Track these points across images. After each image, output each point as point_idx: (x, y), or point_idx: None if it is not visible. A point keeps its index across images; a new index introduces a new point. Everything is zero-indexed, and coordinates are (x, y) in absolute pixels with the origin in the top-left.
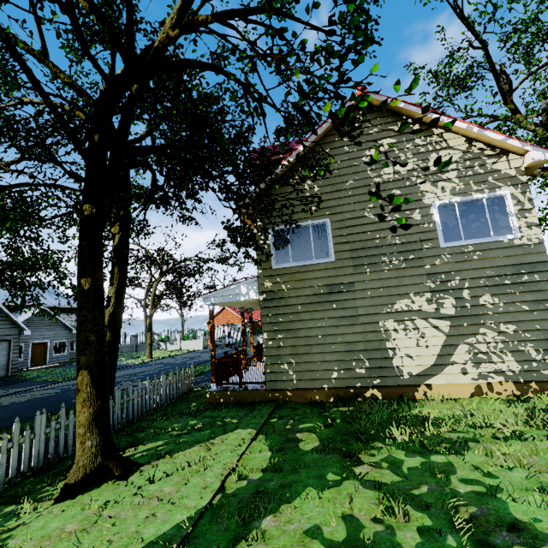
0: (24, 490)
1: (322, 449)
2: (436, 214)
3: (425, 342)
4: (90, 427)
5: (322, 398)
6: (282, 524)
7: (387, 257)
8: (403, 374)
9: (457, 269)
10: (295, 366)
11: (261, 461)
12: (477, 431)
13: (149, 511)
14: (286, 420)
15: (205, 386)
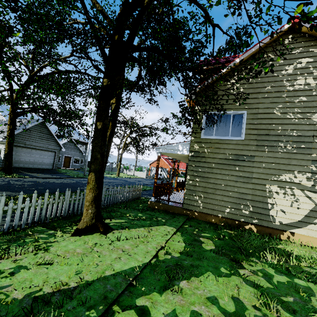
0: (58, 225)
1: (216, 251)
2: None
3: (298, 205)
4: (91, 203)
5: (216, 221)
6: (193, 288)
7: (283, 143)
8: (275, 221)
9: None
10: (203, 199)
11: (179, 247)
12: None
13: (117, 255)
14: (193, 228)
15: (146, 197)
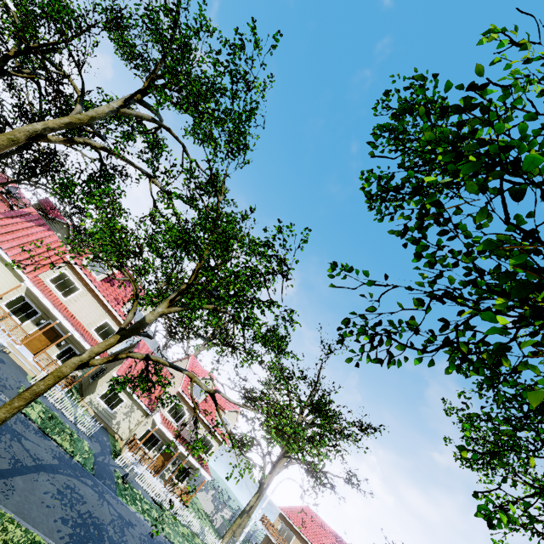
0: None
1: None
2: None
3: None
4: None
5: None
6: None
7: None
8: None
9: None
10: None
11: None
12: None
13: None
14: None
15: None
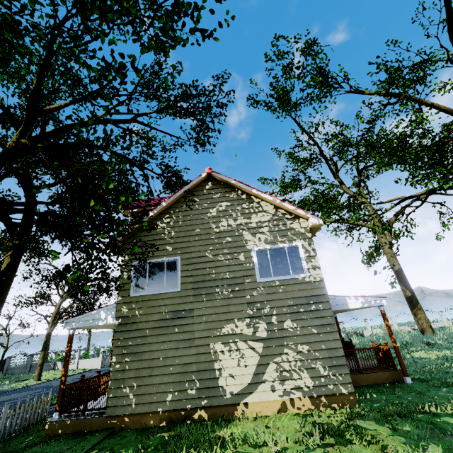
0: None
1: None
2: (254, 257)
3: (245, 362)
4: None
5: (156, 422)
6: None
7: (219, 288)
8: (226, 393)
9: (268, 299)
10: (136, 390)
11: None
12: (254, 451)
13: None
14: (103, 452)
15: None
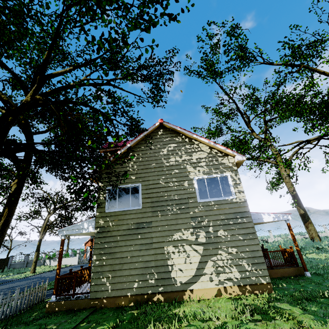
0: None
1: None
2: (195, 184)
3: (190, 260)
4: None
5: (126, 303)
6: None
7: (170, 206)
8: (177, 283)
9: (206, 214)
10: (111, 279)
11: None
12: (202, 324)
13: None
14: (91, 324)
15: None
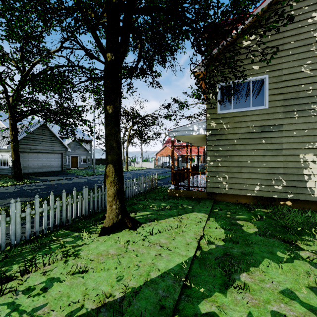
0: (81, 225)
1: (262, 233)
2: None
3: None
4: (114, 198)
5: (245, 201)
6: (258, 282)
7: (316, 105)
8: (314, 193)
9: None
10: (228, 180)
11: (219, 234)
12: None
13: (156, 252)
14: (225, 211)
15: (162, 186)
